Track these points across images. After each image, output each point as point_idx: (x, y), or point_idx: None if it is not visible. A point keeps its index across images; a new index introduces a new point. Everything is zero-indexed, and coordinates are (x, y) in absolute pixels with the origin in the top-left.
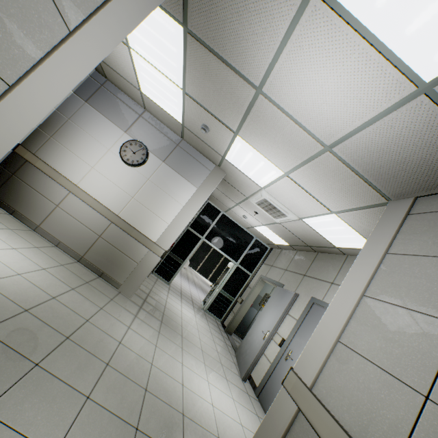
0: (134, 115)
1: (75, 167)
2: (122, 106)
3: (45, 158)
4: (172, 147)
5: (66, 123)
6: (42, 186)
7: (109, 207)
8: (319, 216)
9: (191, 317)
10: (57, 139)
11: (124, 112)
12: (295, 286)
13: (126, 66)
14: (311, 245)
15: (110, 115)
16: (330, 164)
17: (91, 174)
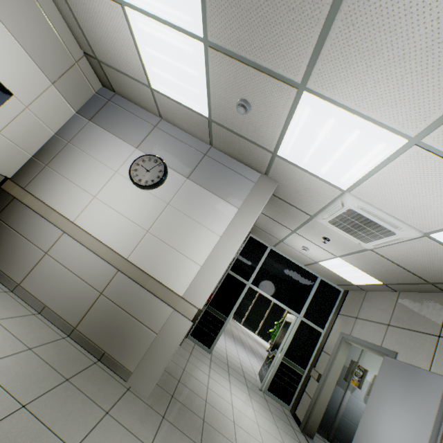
0: (147, 126)
1: (73, 198)
2: (132, 119)
3: (37, 192)
4: (198, 158)
5: (66, 147)
6: (30, 228)
7: (115, 248)
8: None
9: (247, 415)
10: (54, 168)
11: (136, 125)
12: (425, 357)
13: (127, 49)
14: (436, 281)
15: (118, 131)
16: None
17: (92, 205)
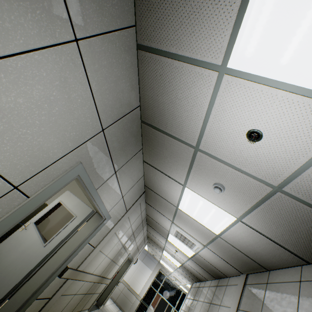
0: None
1: None
2: None
3: None
4: (145, 255)
5: None
6: None
7: (125, 280)
8: (187, 284)
9: None
10: None
11: None
12: None
13: None
14: None
15: None
16: (178, 272)
17: None
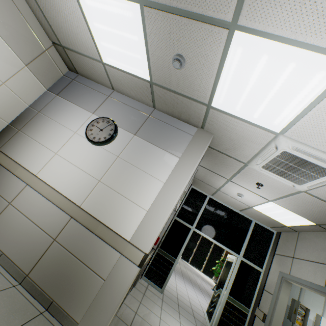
0: (102, 97)
1: (38, 155)
2: (90, 92)
3: (9, 151)
4: (144, 118)
5: (36, 116)
6: None
7: (70, 197)
8: None
9: None
10: (25, 132)
11: (93, 96)
12: None
13: (81, 29)
14: None
15: (79, 101)
16: None
17: (53, 160)
